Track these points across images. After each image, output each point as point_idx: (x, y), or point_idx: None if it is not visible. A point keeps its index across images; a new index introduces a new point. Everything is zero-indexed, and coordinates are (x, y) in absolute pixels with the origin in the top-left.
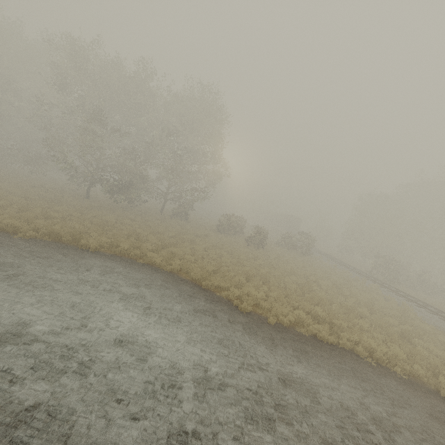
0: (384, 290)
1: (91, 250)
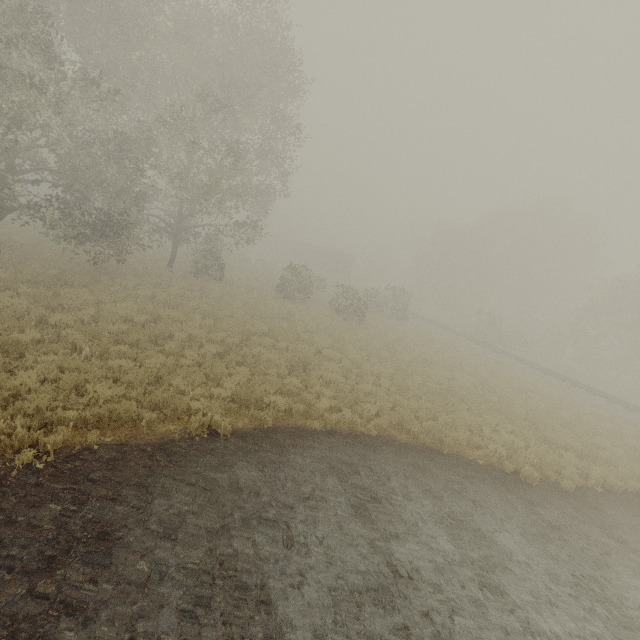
0: (514, 362)
1: (220, 434)
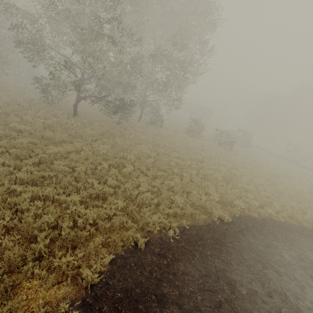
0: None
1: (224, 220)
